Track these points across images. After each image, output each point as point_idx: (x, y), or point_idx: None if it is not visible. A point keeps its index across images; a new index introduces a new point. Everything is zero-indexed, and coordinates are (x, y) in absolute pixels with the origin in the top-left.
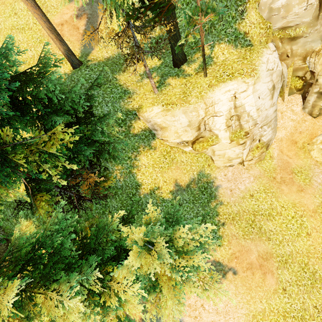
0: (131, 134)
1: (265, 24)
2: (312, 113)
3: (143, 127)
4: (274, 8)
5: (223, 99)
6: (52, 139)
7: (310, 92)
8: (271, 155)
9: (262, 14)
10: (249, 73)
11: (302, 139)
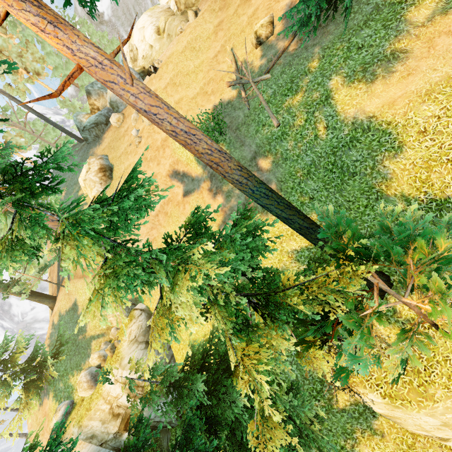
0: (334, 408)
1: None
2: None
3: (351, 399)
4: None
5: None
6: None
7: None
8: None
9: None
10: None
11: None
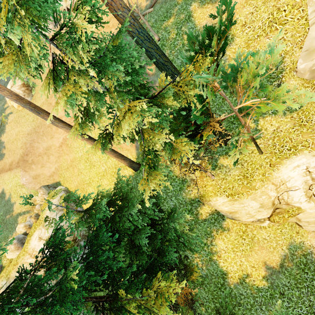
0: (199, 220)
1: (310, 82)
2: None
3: (210, 211)
4: None
5: (293, 176)
6: (159, 297)
7: None
8: None
9: (302, 76)
10: None
11: None
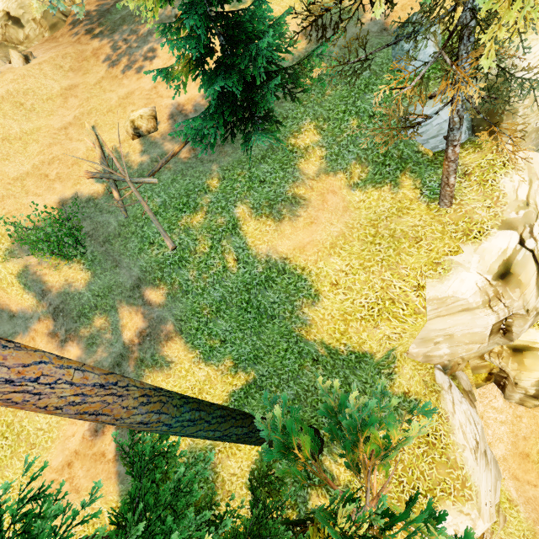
0: None
1: (424, 365)
2: (522, 404)
3: None
4: (431, 355)
5: None
6: None
7: (511, 391)
8: (508, 496)
9: (414, 358)
10: (461, 493)
11: (532, 447)
